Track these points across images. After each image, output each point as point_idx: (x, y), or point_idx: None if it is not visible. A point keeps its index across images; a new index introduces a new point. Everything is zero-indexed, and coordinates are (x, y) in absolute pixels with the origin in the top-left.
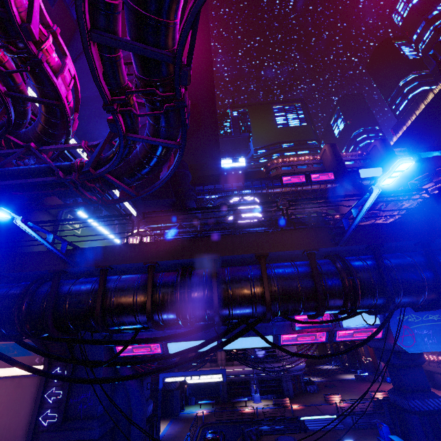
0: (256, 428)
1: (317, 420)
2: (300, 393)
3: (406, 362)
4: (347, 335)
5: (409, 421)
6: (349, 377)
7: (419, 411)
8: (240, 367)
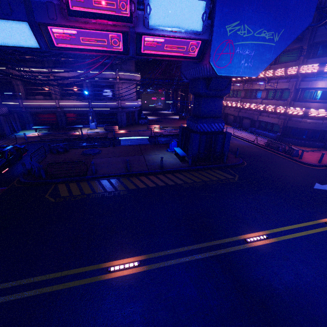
0: (65, 144)
1: (132, 139)
2: (132, 124)
3: (211, 92)
4: (155, 45)
5: (191, 138)
6: (175, 117)
7: (203, 131)
8: (76, 102)
